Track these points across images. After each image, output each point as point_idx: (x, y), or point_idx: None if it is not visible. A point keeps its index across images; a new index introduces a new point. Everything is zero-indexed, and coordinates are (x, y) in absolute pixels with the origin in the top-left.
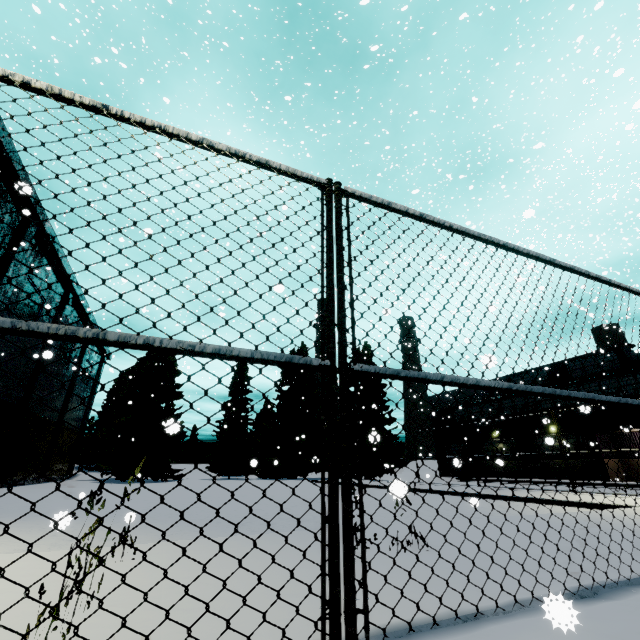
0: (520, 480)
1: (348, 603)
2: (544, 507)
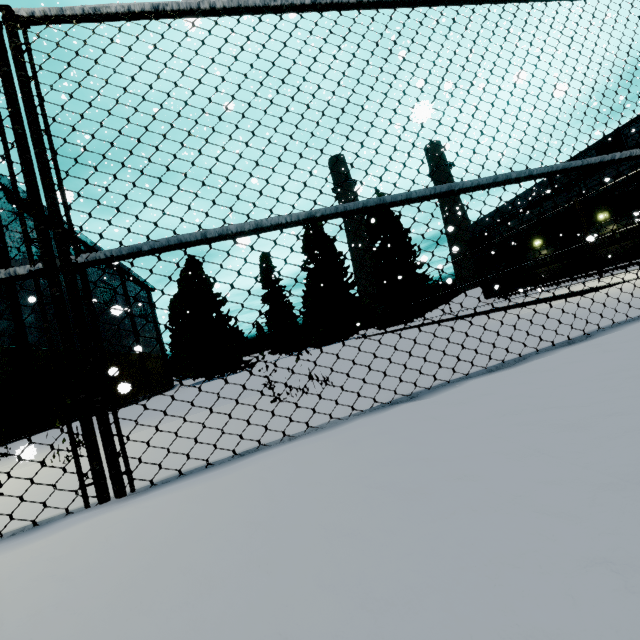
0: (562, 281)
1: (110, 471)
2: (546, 305)
